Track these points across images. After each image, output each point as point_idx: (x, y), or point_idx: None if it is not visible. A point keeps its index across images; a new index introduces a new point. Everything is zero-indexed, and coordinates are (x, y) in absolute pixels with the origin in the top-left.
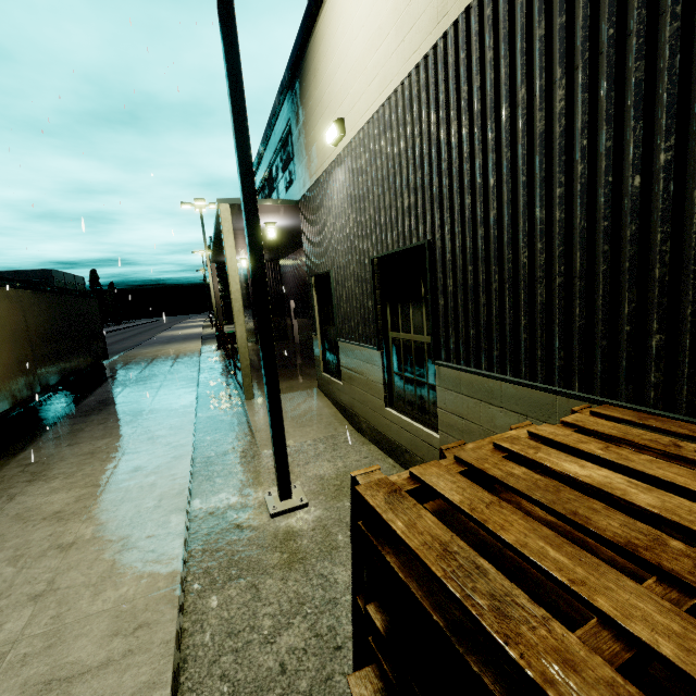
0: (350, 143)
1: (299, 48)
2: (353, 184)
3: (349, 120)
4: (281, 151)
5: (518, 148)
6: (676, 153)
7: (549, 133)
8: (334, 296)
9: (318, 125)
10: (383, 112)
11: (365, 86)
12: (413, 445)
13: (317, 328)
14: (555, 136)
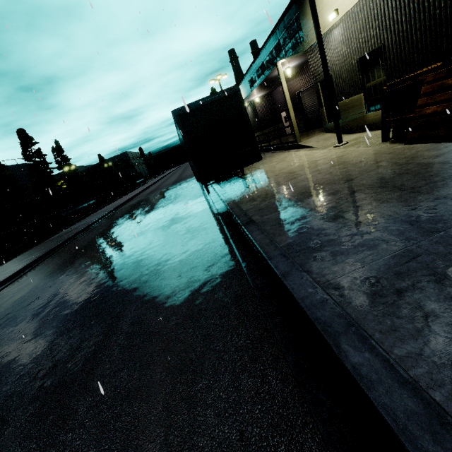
0: (342, 18)
1: None
2: (344, 34)
3: (341, 9)
4: (287, 30)
5: (410, 8)
6: (444, 4)
7: (418, 3)
8: (334, 84)
9: (320, 13)
10: (359, 4)
11: None
12: (380, 118)
13: (323, 105)
14: (420, 4)
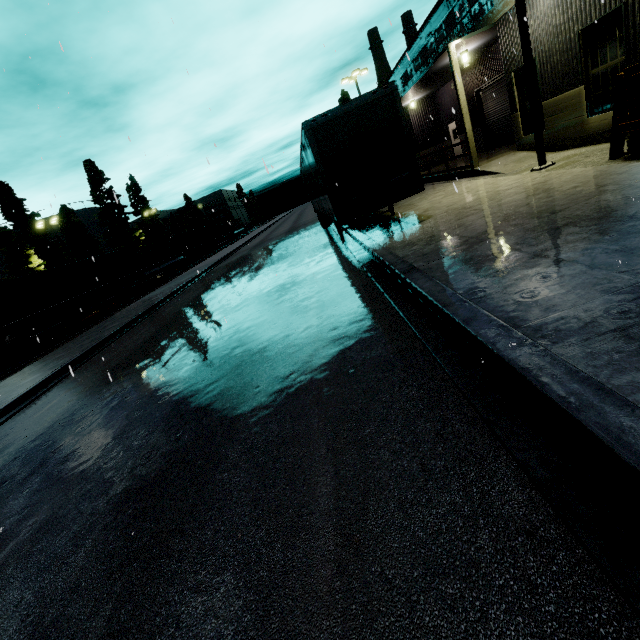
0: None
1: None
2: None
3: None
4: None
5: None
6: None
7: None
8: (538, 74)
9: None
10: None
11: None
12: (610, 124)
13: (517, 108)
14: None
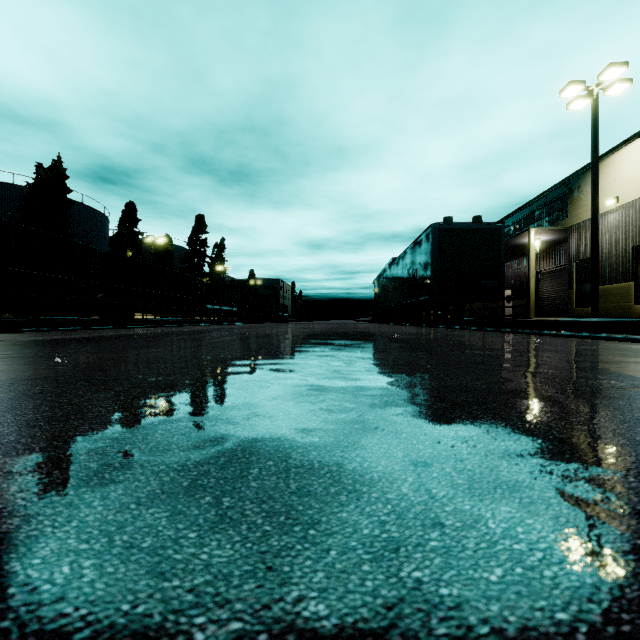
0: (622, 205)
1: (587, 168)
2: (622, 220)
3: (622, 197)
4: (548, 205)
5: None
6: None
7: None
8: None
9: None
10: None
11: (636, 188)
12: None
13: (573, 286)
14: None
